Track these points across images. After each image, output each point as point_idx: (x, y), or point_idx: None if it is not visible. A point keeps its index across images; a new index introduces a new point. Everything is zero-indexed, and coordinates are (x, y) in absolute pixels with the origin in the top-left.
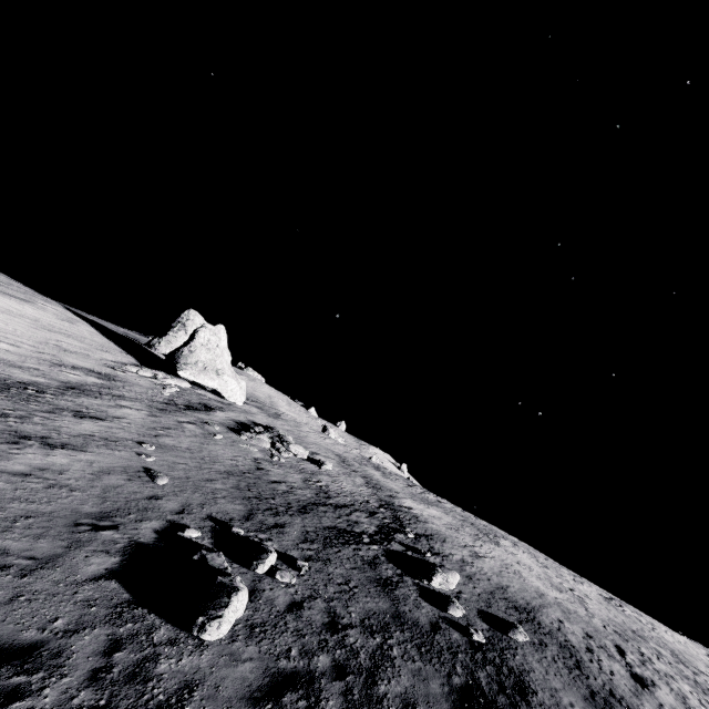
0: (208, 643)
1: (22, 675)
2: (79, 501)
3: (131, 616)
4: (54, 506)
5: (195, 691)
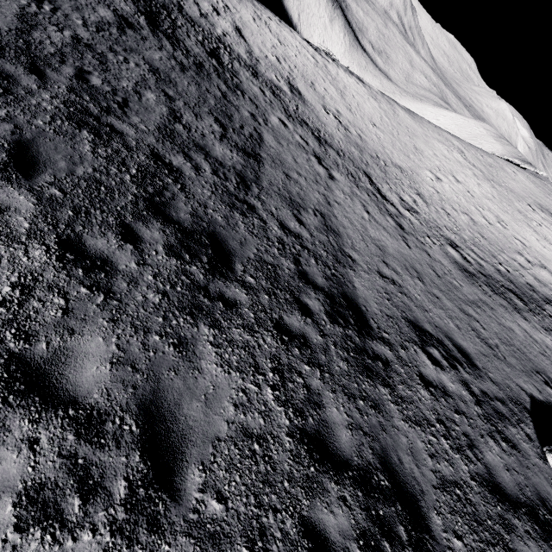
0: (548, 465)
1: (466, 365)
2: (551, 370)
3: (520, 409)
4: (535, 359)
5: (515, 450)
